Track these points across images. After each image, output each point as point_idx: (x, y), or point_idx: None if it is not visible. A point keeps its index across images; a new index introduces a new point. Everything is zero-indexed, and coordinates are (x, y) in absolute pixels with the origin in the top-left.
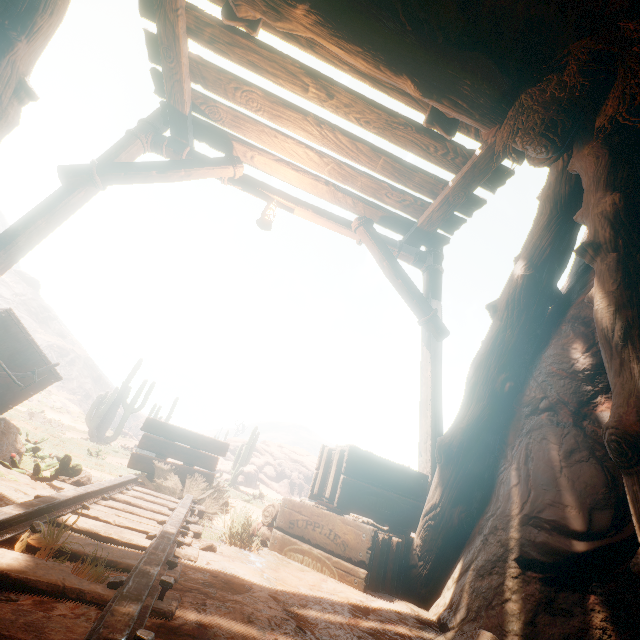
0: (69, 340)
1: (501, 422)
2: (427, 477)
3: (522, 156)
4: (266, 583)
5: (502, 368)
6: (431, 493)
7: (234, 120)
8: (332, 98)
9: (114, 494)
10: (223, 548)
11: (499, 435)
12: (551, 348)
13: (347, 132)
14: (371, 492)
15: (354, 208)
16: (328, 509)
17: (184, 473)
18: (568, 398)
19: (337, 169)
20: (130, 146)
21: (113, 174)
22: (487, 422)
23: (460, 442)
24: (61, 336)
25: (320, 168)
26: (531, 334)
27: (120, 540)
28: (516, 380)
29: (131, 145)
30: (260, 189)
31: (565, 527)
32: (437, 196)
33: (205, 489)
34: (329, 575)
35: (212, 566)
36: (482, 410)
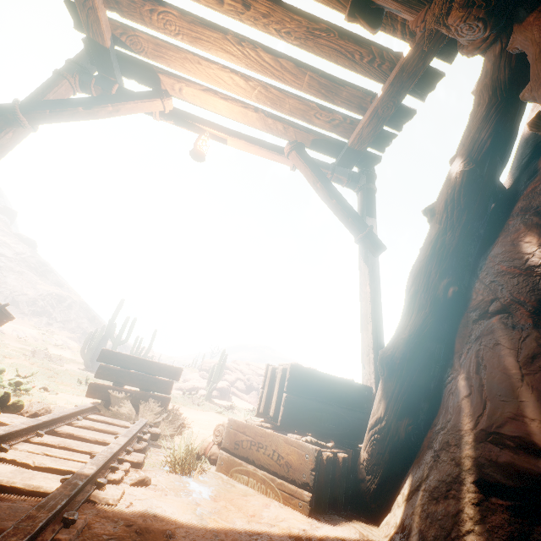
0: (65, 288)
1: (445, 330)
2: (371, 389)
3: (453, 52)
4: (196, 521)
5: (444, 273)
6: (375, 406)
7: (156, 49)
8: (249, 8)
9: (58, 427)
10: (161, 478)
11: (444, 343)
12: (498, 246)
13: (269, 48)
14: (315, 408)
15: (285, 134)
16: (274, 427)
17: (141, 398)
18: (524, 297)
19: (264, 93)
20: (57, 86)
21: (38, 112)
22: (430, 331)
23: (403, 353)
24: (58, 286)
25: (247, 93)
26: (474, 234)
27: (25, 489)
28: (460, 284)
29: (58, 85)
30: (191, 121)
31: (534, 445)
32: (366, 111)
33: (161, 412)
34: (274, 498)
35: (134, 508)
36: (424, 319)
